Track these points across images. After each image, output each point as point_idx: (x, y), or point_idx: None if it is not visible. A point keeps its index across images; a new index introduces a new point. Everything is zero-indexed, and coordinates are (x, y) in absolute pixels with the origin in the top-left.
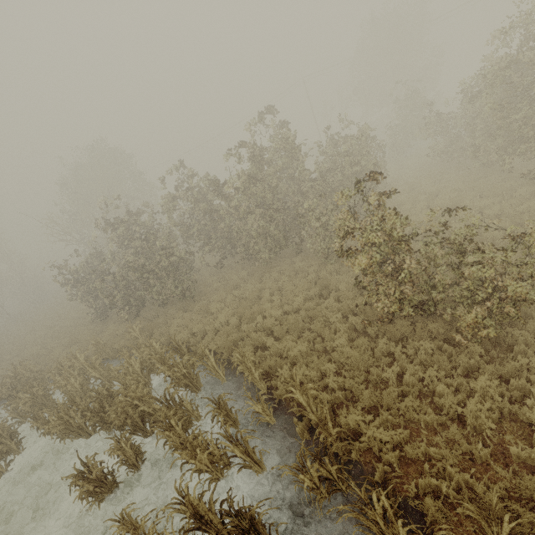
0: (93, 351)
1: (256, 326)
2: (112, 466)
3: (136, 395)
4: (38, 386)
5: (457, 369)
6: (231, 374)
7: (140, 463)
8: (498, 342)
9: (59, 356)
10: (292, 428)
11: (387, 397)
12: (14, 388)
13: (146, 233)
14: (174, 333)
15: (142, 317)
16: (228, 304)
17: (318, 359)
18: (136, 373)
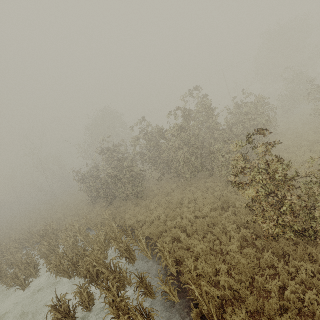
0: (84, 222)
1: (176, 223)
2: (74, 304)
3: (96, 259)
4: (53, 239)
5: None
6: (156, 255)
7: (91, 306)
8: None
9: (68, 222)
10: (190, 311)
11: (268, 307)
12: (43, 237)
13: (120, 157)
14: (127, 219)
15: (113, 205)
16: (161, 205)
17: (216, 258)
18: (101, 242)
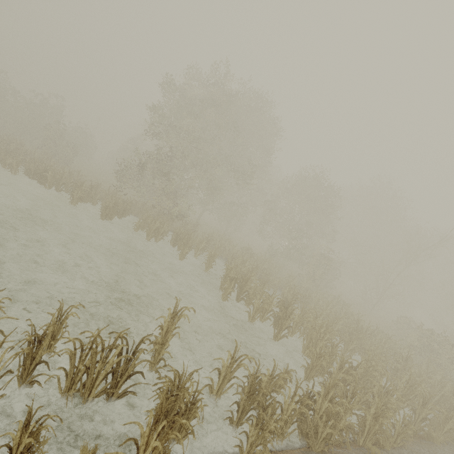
0: None
1: None
2: None
3: None
4: None
5: None
6: None
7: None
8: None
9: None
10: None
11: None
12: None
13: None
14: None
15: None
16: None
17: None
18: None
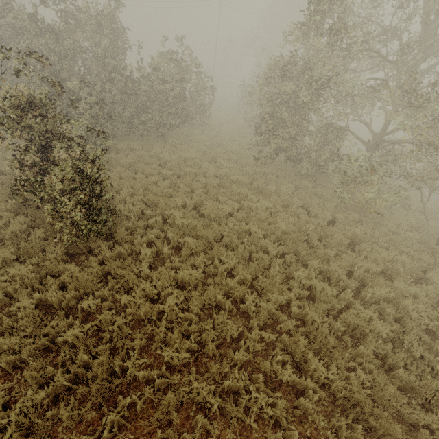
0: None
1: None
2: None
3: None
4: None
5: (34, 258)
6: None
7: None
8: (100, 252)
9: None
10: None
11: None
12: None
13: None
14: None
15: None
16: None
17: None
18: None
